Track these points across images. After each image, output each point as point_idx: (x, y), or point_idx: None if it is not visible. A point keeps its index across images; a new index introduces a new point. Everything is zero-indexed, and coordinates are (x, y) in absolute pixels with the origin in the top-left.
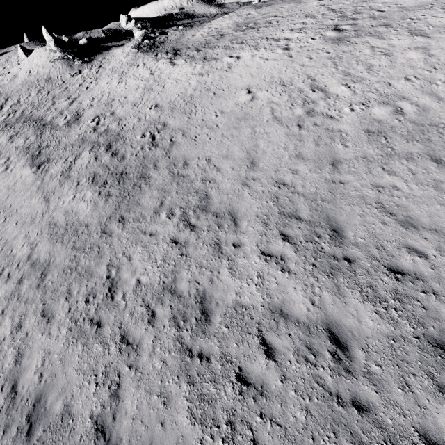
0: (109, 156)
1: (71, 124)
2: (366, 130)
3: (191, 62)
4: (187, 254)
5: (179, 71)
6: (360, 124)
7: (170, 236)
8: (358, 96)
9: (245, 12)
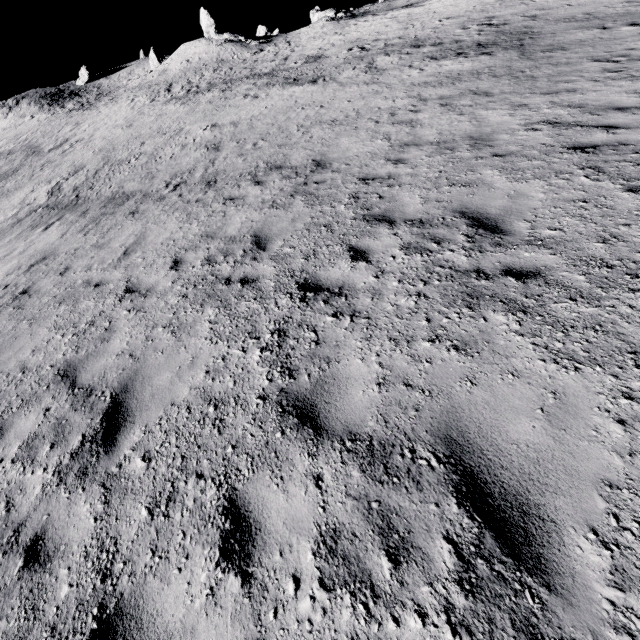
0: (430, 47)
1: (315, 60)
2: None
3: None
4: None
5: (440, 3)
6: None
7: None
8: None
9: None
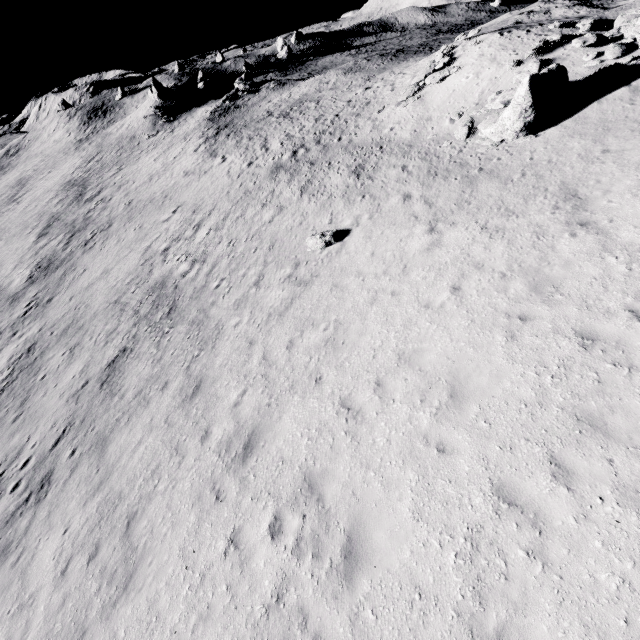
0: (64, 244)
1: (88, 201)
2: (157, 282)
3: (203, 153)
4: (3, 333)
5: (186, 162)
6: (163, 275)
7: (12, 319)
8: (197, 246)
9: (328, 79)
